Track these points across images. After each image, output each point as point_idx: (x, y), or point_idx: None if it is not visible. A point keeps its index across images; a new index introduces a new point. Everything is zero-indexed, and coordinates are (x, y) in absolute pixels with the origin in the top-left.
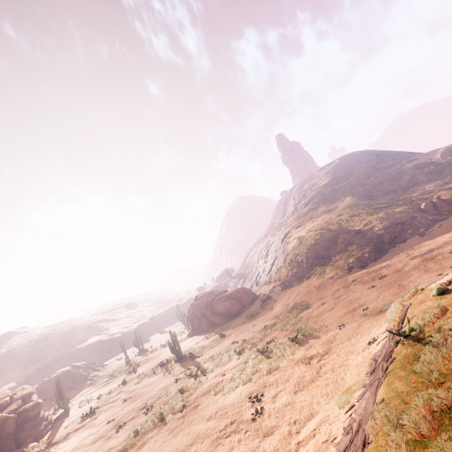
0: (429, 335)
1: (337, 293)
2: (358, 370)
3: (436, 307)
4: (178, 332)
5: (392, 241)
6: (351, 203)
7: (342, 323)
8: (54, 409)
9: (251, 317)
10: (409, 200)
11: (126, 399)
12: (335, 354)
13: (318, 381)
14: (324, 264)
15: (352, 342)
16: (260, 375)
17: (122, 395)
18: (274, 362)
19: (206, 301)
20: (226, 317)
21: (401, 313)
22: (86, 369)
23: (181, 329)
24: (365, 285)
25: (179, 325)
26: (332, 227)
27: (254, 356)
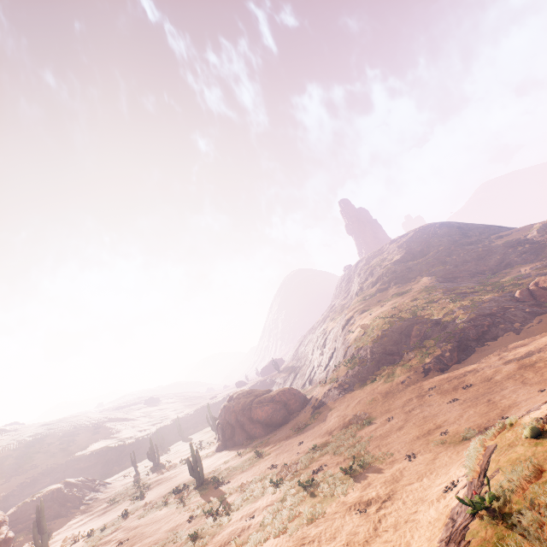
0: (518, 510)
1: (409, 405)
2: (429, 532)
3: (527, 465)
4: (206, 443)
5: (480, 337)
6: (428, 285)
7: (413, 452)
8: (30, 546)
9: (298, 429)
10: (501, 286)
11: (122, 541)
12: (401, 500)
13: (374, 543)
14: (394, 363)
15: (424, 484)
16: (298, 523)
17: (119, 533)
18: (319, 504)
19: (243, 404)
20: (267, 427)
21: (483, 460)
22: (82, 488)
23: (211, 438)
24: (445, 397)
25: (209, 432)
26: (405, 315)
27: (295, 491)
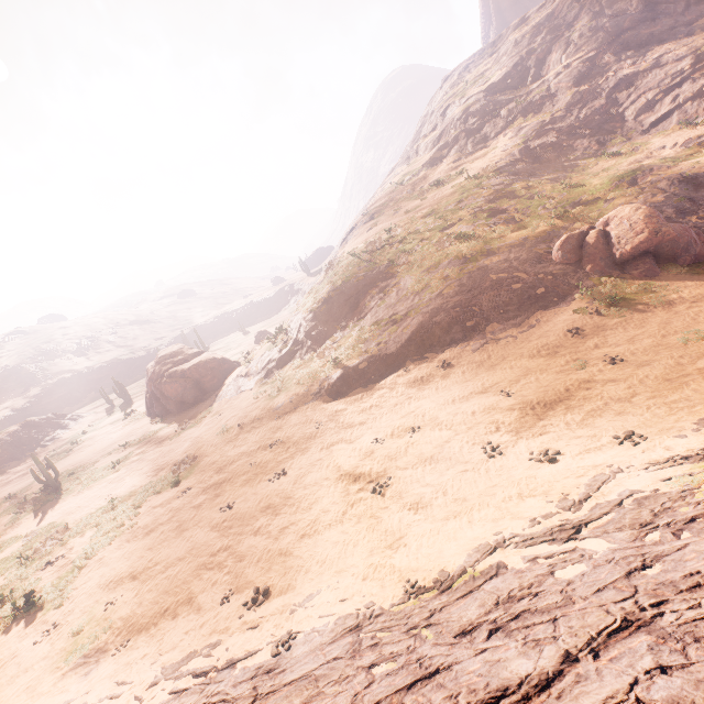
0: None
1: (222, 473)
2: None
3: None
4: None
5: (427, 340)
6: (486, 171)
7: (55, 626)
8: None
9: (181, 430)
10: (575, 201)
11: None
12: None
13: None
14: (310, 357)
15: None
16: None
17: None
18: None
19: (158, 374)
20: (182, 404)
21: None
22: (44, 428)
23: None
24: (243, 486)
25: None
26: (381, 258)
27: None
